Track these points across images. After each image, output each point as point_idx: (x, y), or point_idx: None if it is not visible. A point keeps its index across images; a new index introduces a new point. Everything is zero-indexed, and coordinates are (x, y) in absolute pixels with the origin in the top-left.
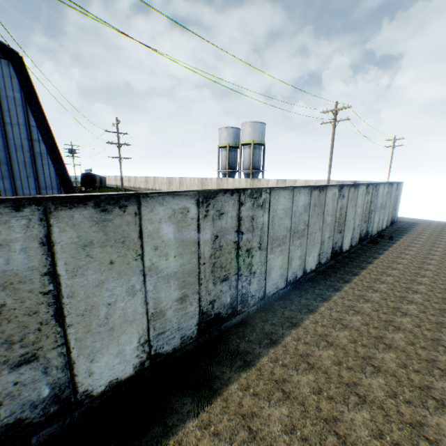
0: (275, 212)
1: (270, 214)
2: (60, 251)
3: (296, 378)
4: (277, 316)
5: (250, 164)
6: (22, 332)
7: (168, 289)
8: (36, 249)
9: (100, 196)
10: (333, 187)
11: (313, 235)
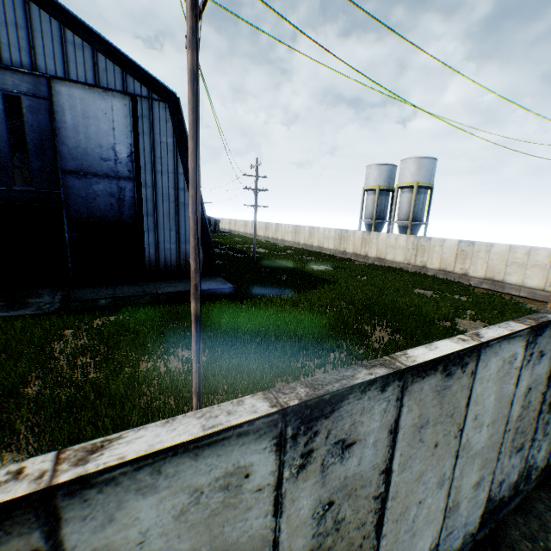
0: None
1: None
2: (400, 438)
3: None
4: None
5: (409, 214)
6: (347, 549)
7: (469, 471)
8: (383, 440)
9: (449, 354)
10: None
11: None
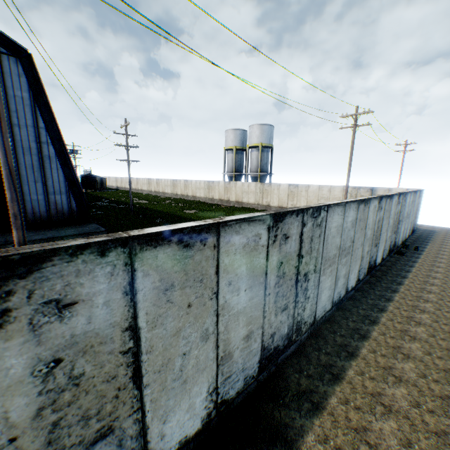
0: (329, 230)
1: (325, 234)
2: (142, 300)
3: (377, 426)
4: (329, 343)
5: (258, 167)
6: (99, 402)
7: (237, 327)
8: (118, 301)
9: (183, 229)
10: (374, 199)
11: (355, 252)
